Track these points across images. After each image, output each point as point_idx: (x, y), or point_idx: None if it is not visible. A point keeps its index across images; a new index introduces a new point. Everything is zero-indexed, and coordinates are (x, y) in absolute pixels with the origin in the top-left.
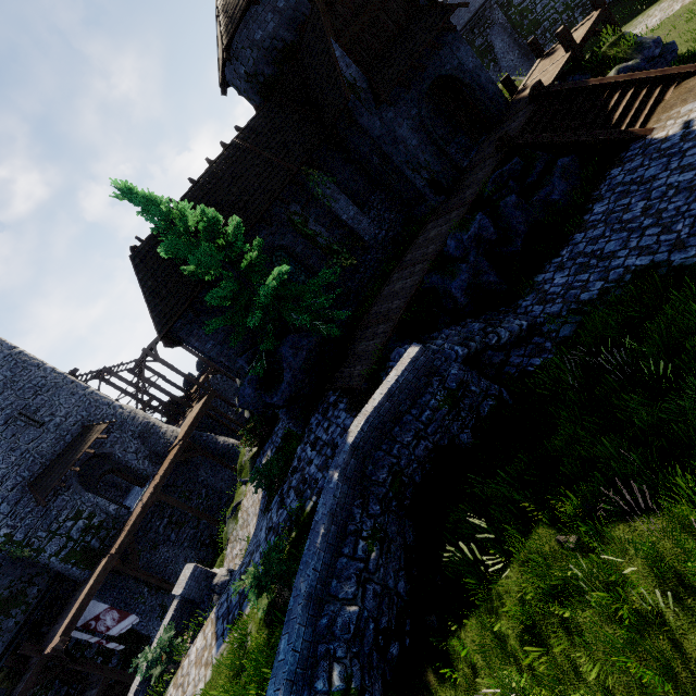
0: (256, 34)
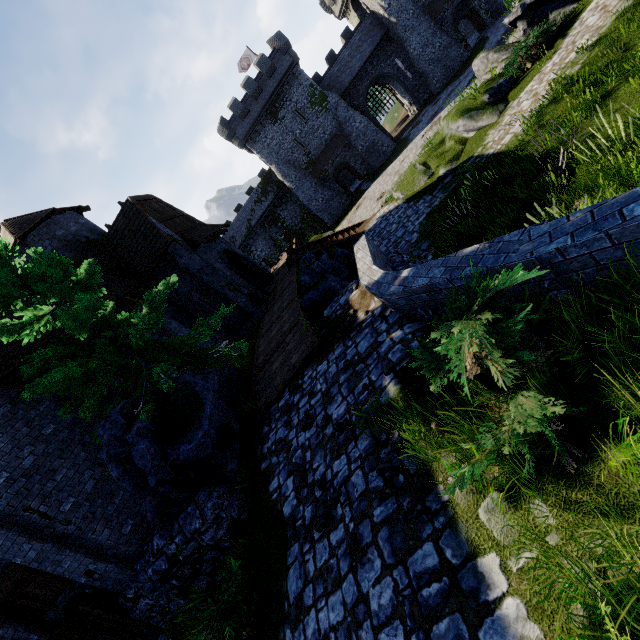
0: (57, 231)
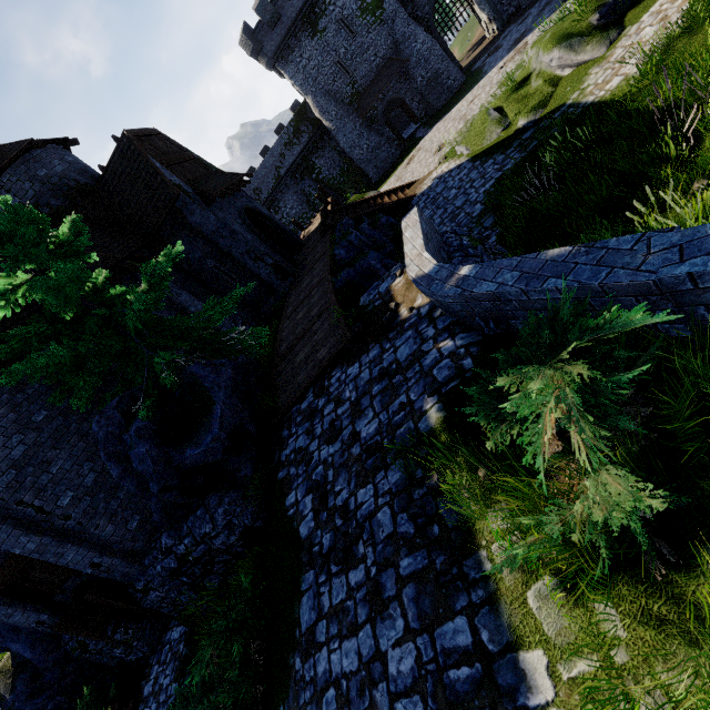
0: (39, 171)
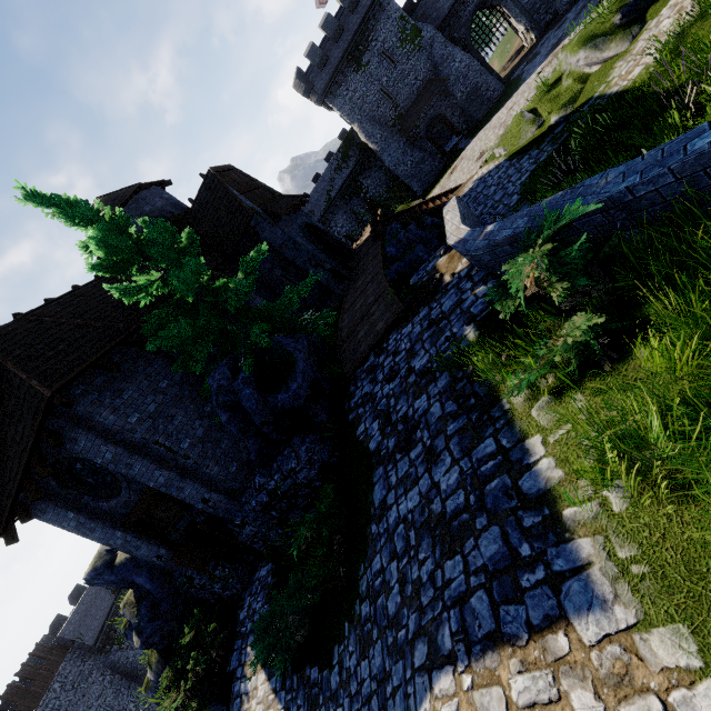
0: (145, 207)
